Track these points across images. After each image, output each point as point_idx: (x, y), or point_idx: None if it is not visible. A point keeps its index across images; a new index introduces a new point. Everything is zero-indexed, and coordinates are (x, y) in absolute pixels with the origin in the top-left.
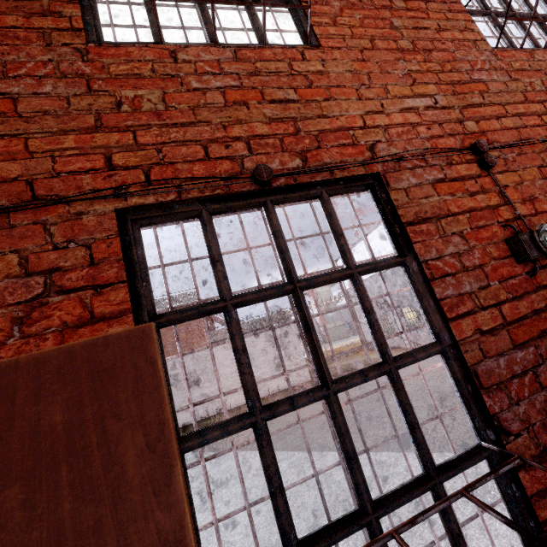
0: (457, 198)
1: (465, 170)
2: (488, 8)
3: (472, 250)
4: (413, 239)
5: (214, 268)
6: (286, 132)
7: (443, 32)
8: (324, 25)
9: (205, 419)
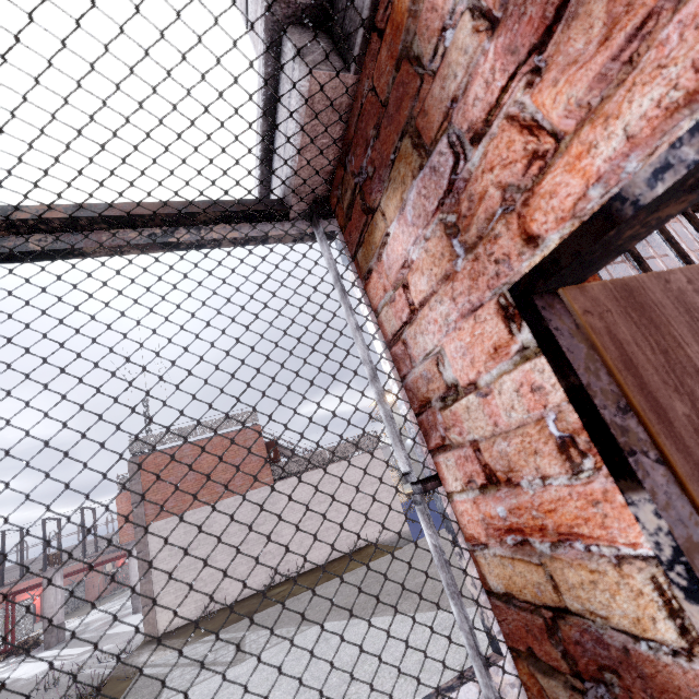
0: None
1: None
2: None
3: None
4: None
5: (640, 266)
6: None
7: None
8: None
9: (270, 587)
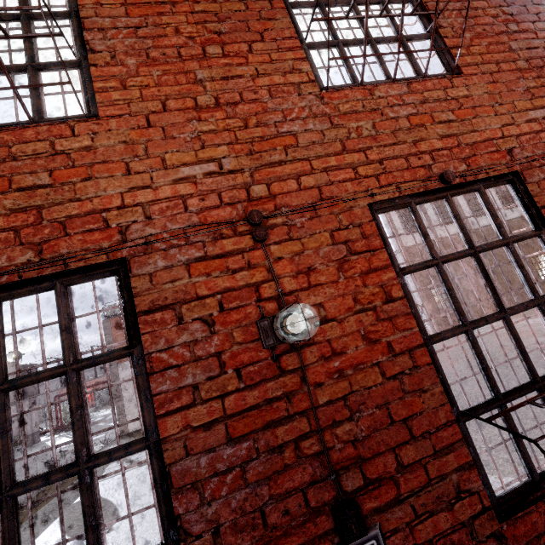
0: (213, 278)
1: (234, 244)
2: (336, 38)
3: (212, 337)
4: (143, 330)
5: None
6: (27, 223)
7: (260, 79)
8: (110, 90)
9: None
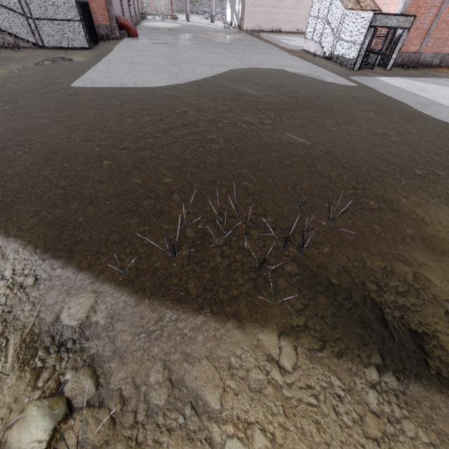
0: None
1: None
2: None
3: None
4: None
5: None
6: None
7: None
8: None
9: (272, 31)
